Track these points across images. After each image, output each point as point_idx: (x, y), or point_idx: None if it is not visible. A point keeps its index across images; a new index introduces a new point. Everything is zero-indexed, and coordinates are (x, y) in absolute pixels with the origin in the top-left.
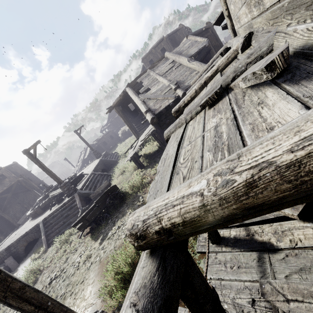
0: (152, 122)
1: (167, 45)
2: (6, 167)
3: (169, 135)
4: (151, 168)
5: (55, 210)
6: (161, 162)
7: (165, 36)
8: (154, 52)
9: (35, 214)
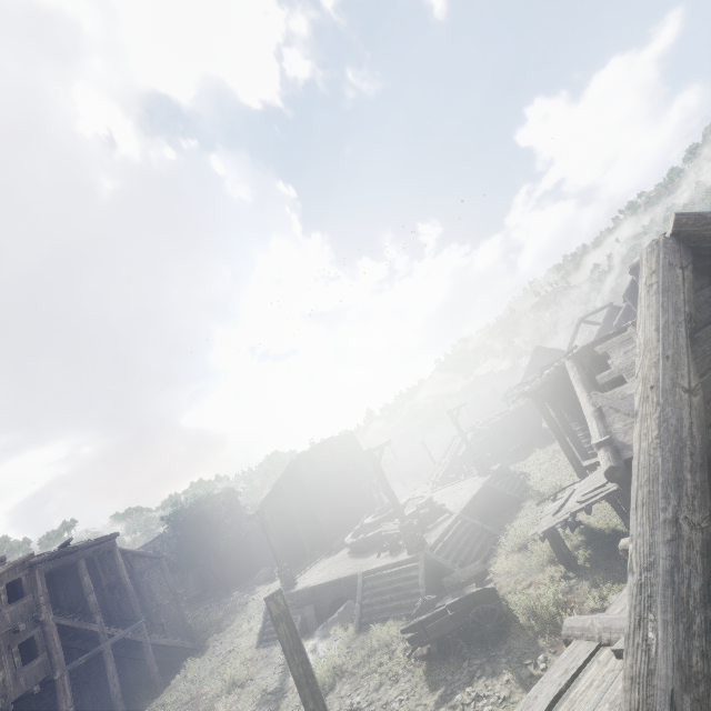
0: (610, 477)
1: None
2: (339, 437)
3: (569, 637)
4: (591, 585)
5: (384, 565)
6: (521, 706)
7: None
8: None
9: (356, 548)
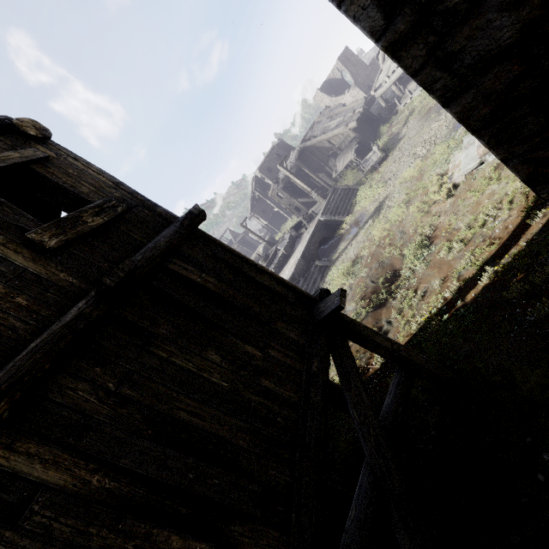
0: (357, 125)
1: (280, 151)
2: None
3: None
4: None
5: (326, 204)
6: None
7: (276, 145)
8: (268, 160)
9: (284, 259)
